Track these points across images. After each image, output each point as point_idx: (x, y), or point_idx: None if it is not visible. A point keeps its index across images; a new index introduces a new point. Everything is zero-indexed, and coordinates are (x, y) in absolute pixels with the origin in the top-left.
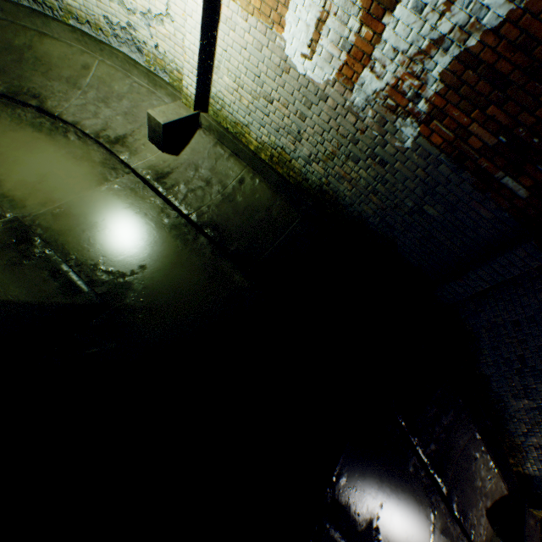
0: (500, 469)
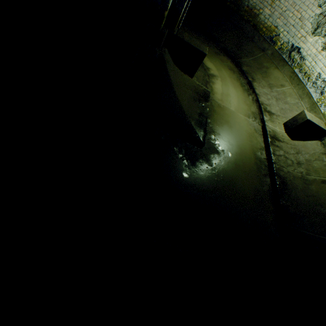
0: None
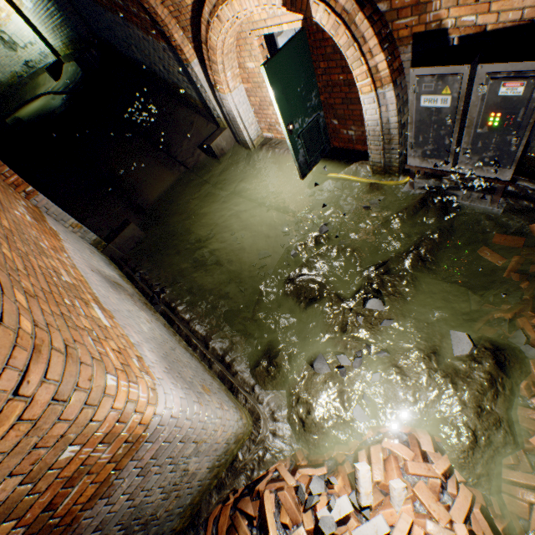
0: (200, 116)
